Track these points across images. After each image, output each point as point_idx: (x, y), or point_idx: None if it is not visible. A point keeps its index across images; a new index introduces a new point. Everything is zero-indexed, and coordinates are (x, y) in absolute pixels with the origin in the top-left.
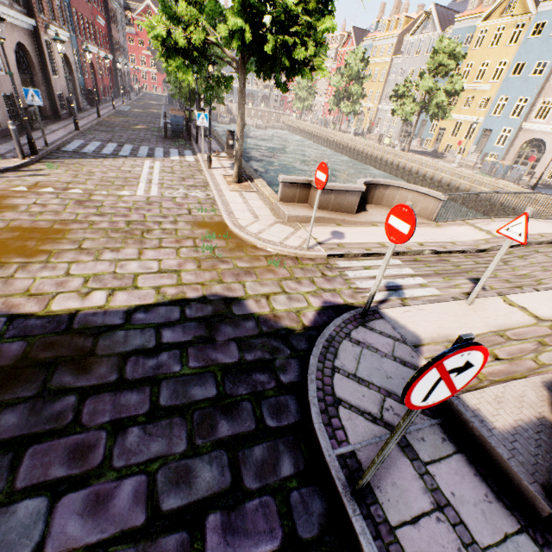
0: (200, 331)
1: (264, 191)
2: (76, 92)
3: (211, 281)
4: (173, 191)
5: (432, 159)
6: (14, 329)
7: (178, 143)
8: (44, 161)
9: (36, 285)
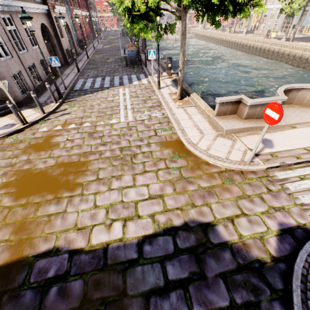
0: (192, 265)
1: (200, 104)
2: (74, 44)
3: (186, 205)
4: (141, 114)
5: None
6: (74, 265)
7: (135, 69)
8: (66, 101)
9: (79, 218)
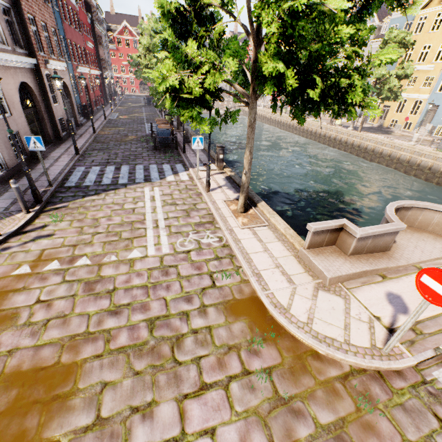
0: None
1: (276, 223)
2: (74, 111)
3: None
4: (184, 240)
5: (387, 138)
6: None
7: (168, 155)
8: (48, 209)
9: None
